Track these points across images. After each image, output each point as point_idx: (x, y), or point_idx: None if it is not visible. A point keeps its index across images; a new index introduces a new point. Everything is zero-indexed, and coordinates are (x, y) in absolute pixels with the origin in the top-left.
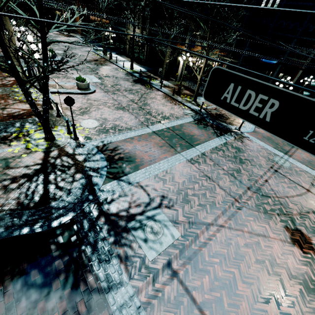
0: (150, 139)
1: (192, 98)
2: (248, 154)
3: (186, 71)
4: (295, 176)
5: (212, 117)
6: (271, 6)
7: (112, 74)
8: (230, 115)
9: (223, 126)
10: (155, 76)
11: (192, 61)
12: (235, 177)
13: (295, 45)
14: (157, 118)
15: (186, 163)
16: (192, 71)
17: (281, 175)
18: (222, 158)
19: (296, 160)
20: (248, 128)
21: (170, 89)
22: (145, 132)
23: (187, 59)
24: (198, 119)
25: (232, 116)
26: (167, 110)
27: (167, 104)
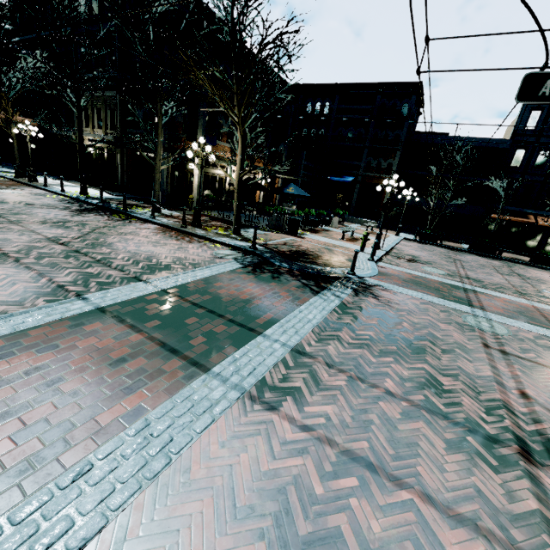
0: (71, 337)
1: (229, 230)
2: (410, 322)
3: (209, 190)
4: (548, 355)
5: (284, 257)
6: (320, 111)
7: (18, 199)
8: (319, 251)
9: (317, 271)
10: (143, 204)
11: (217, 174)
12: (447, 419)
13: (368, 156)
14: (127, 271)
15: (244, 412)
16: (221, 193)
17: (526, 362)
18: (361, 352)
19: (500, 314)
20: (366, 268)
21: (178, 219)
22: (61, 314)
23: (208, 170)
24: (252, 263)
25: (323, 252)
26: (166, 253)
27: (166, 241)
